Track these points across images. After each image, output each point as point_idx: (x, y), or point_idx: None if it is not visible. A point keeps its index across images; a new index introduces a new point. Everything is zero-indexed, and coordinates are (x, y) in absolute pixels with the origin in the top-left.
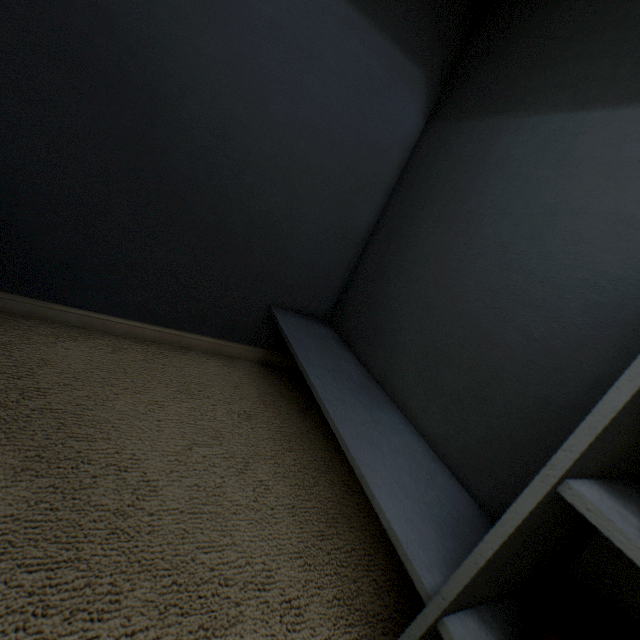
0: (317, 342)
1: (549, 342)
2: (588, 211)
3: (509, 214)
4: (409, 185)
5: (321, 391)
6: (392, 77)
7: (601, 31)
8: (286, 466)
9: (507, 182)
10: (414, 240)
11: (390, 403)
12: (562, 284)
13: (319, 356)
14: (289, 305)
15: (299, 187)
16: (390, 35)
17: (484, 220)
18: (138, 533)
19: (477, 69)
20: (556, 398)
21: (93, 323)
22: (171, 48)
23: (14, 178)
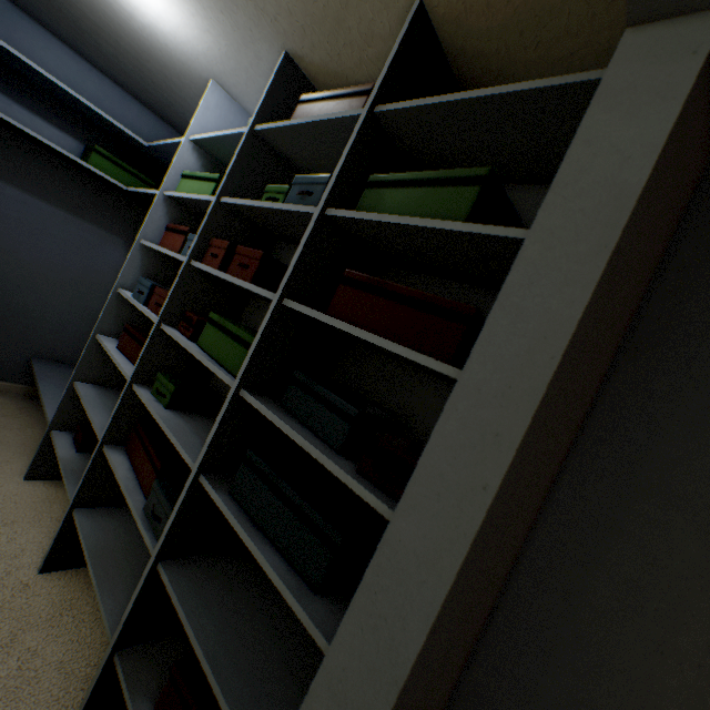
0: (60, 375)
1: None
2: None
3: None
4: None
5: (44, 390)
6: (102, 241)
7: None
8: (26, 432)
9: None
10: None
11: None
12: None
13: (55, 380)
14: (47, 357)
15: (46, 291)
16: (96, 224)
17: None
18: None
19: None
20: None
21: None
22: None
23: None
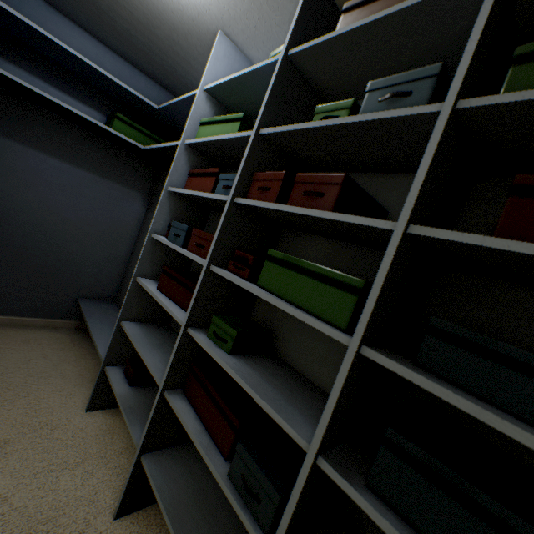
0: (101, 311)
1: None
2: None
3: None
4: (141, 237)
5: (92, 327)
6: (124, 196)
7: None
8: (81, 363)
9: None
10: None
11: None
12: None
13: (99, 316)
14: (89, 296)
15: (85, 242)
16: (119, 183)
17: None
18: (6, 382)
19: (158, 194)
20: None
21: None
22: (11, 199)
23: None
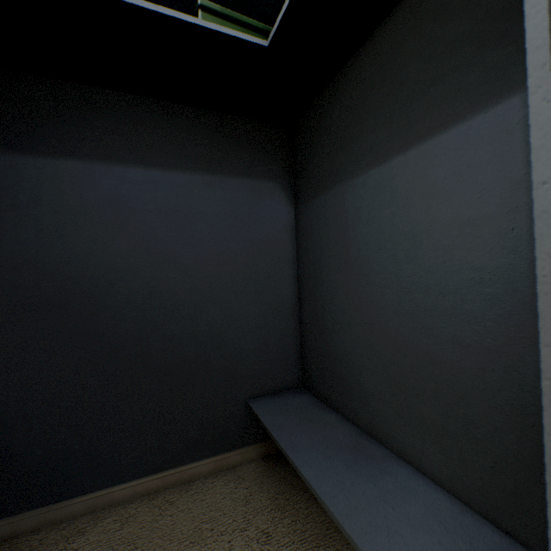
0: (298, 418)
1: (482, 344)
2: (436, 225)
3: (383, 248)
4: (306, 253)
5: (316, 483)
6: (255, 196)
7: (365, 114)
8: None
9: (368, 226)
10: (330, 293)
11: (390, 455)
12: (457, 288)
13: (304, 435)
14: (262, 391)
15: (225, 297)
16: (239, 175)
17: (369, 259)
18: None
19: (307, 164)
20: (527, 399)
21: (98, 502)
22: (94, 261)
23: (2, 411)
